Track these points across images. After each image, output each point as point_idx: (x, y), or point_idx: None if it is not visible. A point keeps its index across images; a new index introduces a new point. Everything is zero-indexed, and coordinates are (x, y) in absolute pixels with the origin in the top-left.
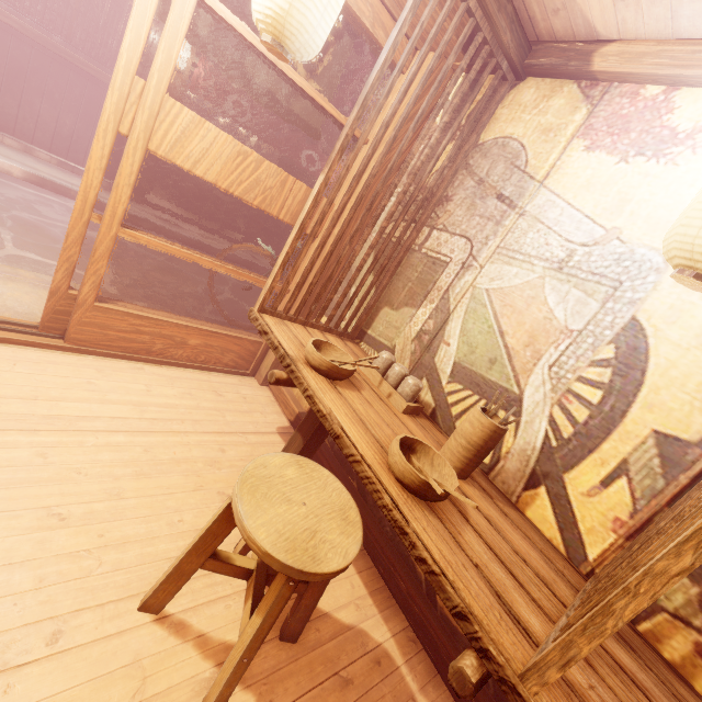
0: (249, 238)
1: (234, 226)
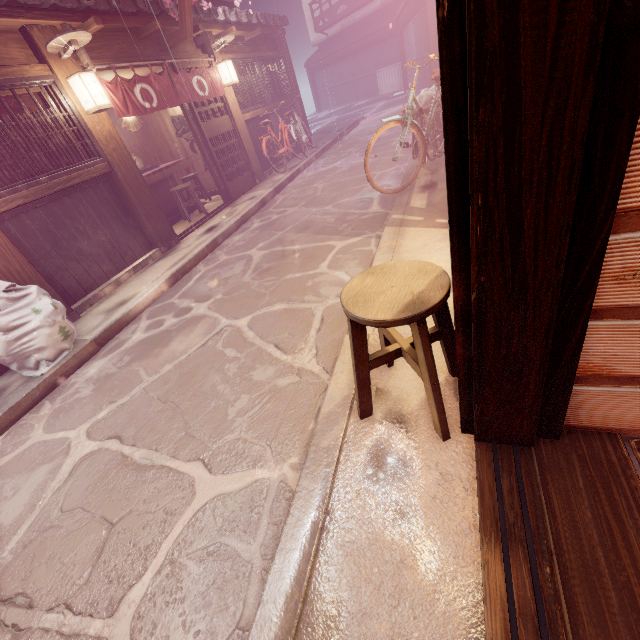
0: (227, 195)
1: (194, 207)
